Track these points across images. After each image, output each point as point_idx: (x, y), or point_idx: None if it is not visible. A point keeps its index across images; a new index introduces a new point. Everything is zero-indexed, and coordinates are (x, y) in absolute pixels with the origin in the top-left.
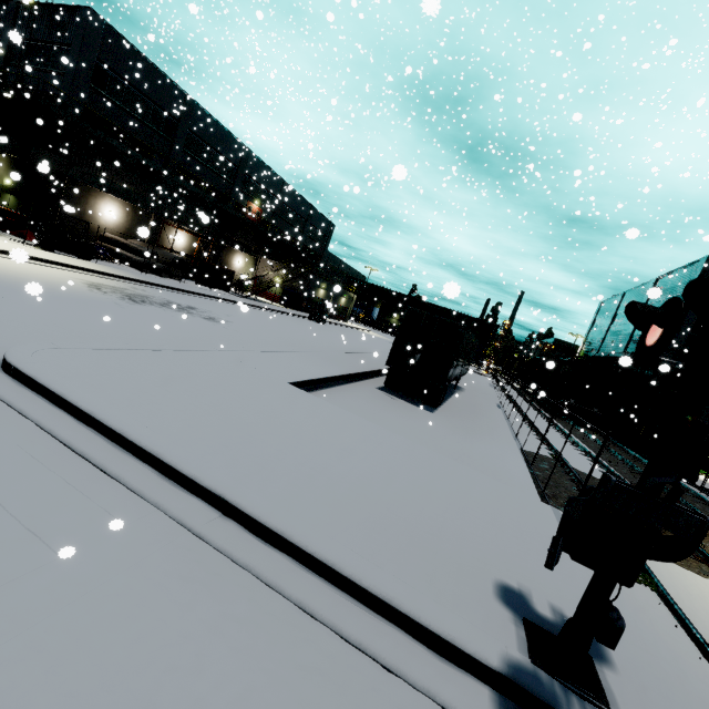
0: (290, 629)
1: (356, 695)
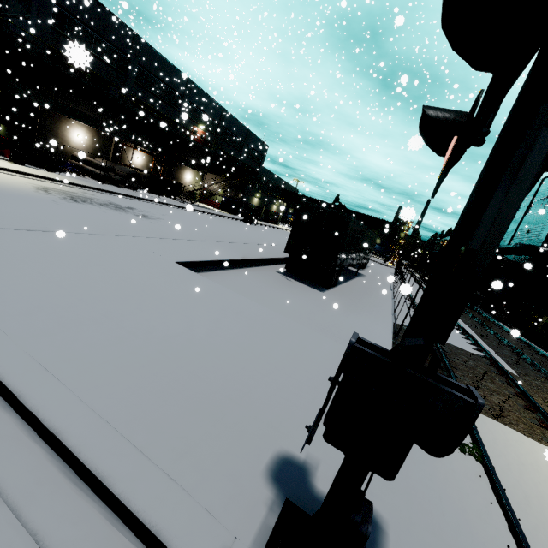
0: None
1: None
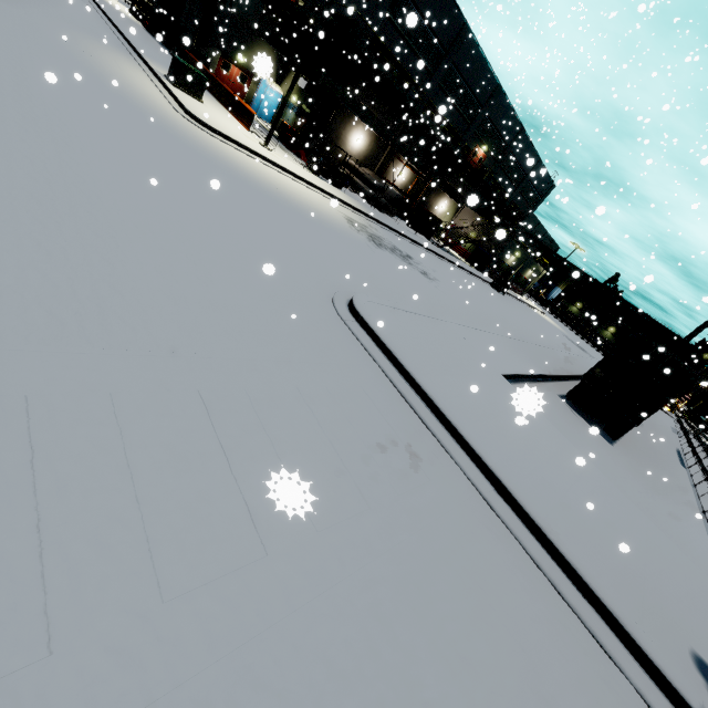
0: (549, 594)
1: (593, 659)
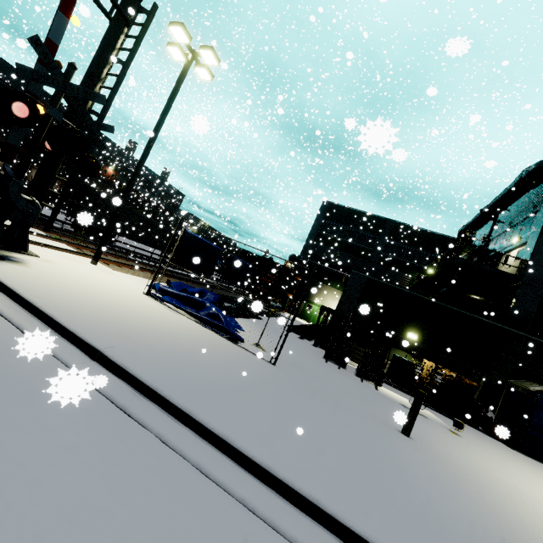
0: None
1: None
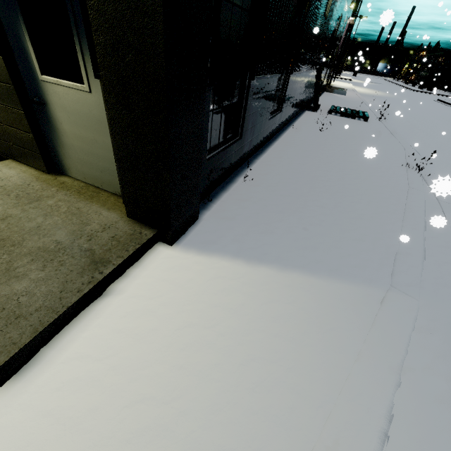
0: None
1: None
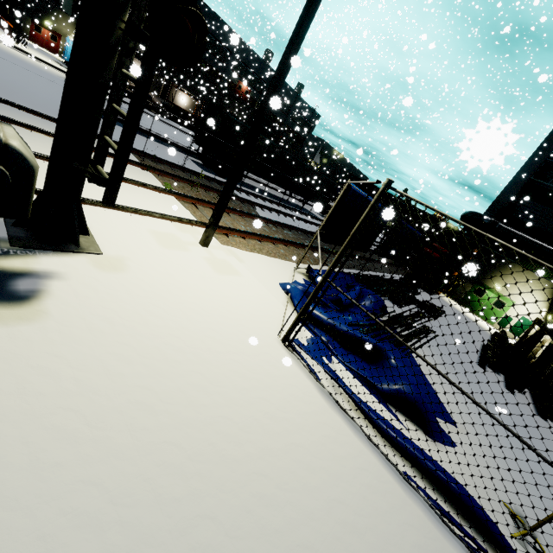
0: None
1: None
